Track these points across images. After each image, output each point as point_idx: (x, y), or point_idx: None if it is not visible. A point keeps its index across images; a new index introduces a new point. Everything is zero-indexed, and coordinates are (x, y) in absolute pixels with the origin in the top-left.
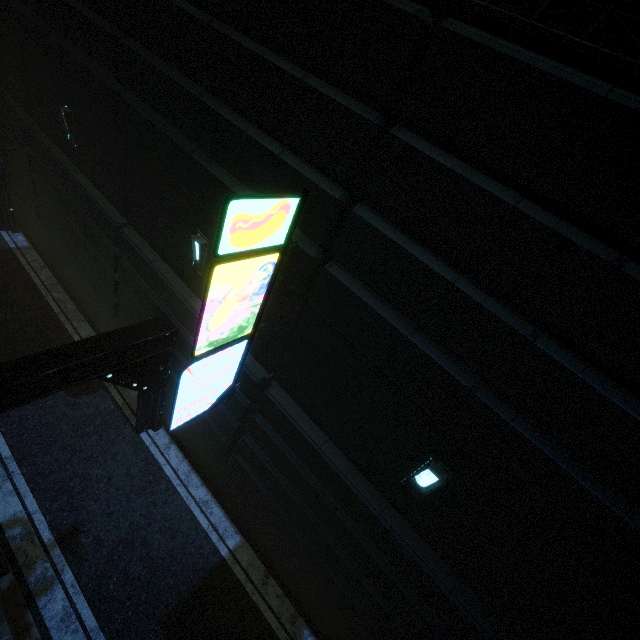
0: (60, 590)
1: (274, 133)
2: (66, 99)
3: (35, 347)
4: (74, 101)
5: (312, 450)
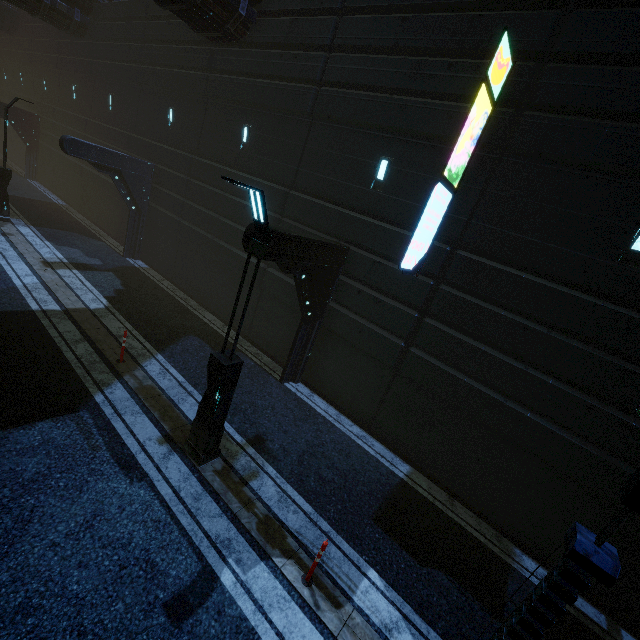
0: (267, 478)
1: (472, 54)
2: (248, 121)
3: (176, 321)
4: (257, 119)
5: (517, 280)
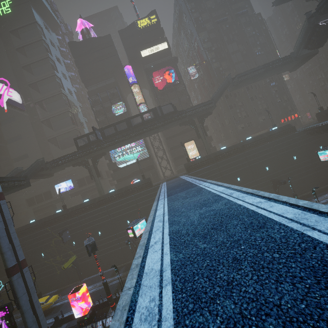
0: None
1: None
2: None
3: None
4: None
5: None
